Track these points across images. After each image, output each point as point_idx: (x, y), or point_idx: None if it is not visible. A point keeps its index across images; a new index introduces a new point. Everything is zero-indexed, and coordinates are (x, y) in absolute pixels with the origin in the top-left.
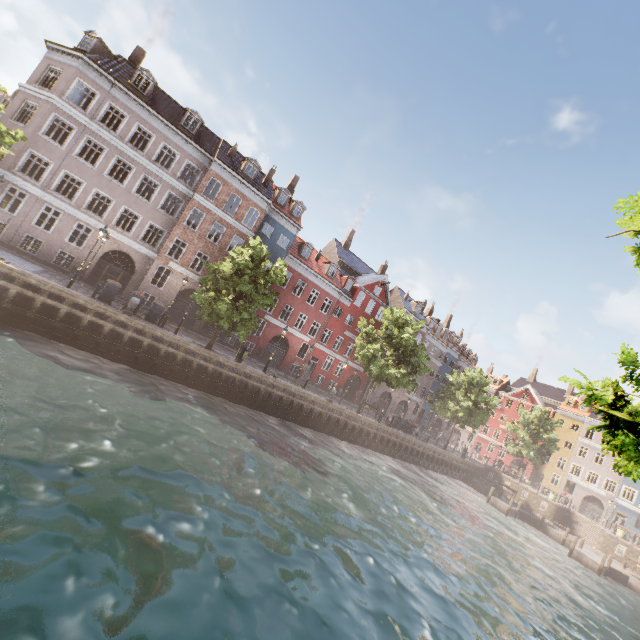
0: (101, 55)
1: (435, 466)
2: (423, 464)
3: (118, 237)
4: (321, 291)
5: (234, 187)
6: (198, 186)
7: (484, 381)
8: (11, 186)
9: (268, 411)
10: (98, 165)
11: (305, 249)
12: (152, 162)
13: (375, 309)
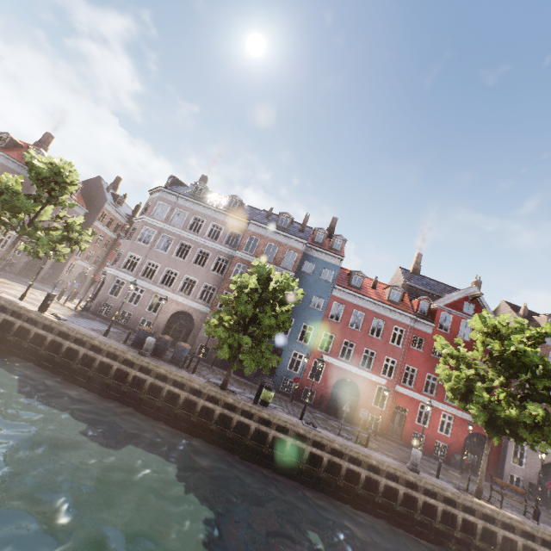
0: (176, 186)
1: None
2: None
3: (181, 300)
4: (385, 319)
5: (269, 238)
6: (239, 245)
7: None
8: (117, 279)
9: (304, 480)
10: (169, 251)
11: (354, 278)
12: (204, 238)
13: None
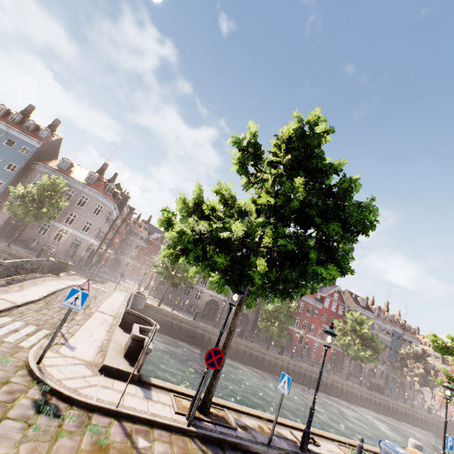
0: None
1: (409, 420)
2: (399, 418)
3: (212, 293)
4: (304, 302)
5: None
6: None
7: (426, 352)
8: None
9: (299, 382)
10: None
11: None
12: None
13: (337, 307)
